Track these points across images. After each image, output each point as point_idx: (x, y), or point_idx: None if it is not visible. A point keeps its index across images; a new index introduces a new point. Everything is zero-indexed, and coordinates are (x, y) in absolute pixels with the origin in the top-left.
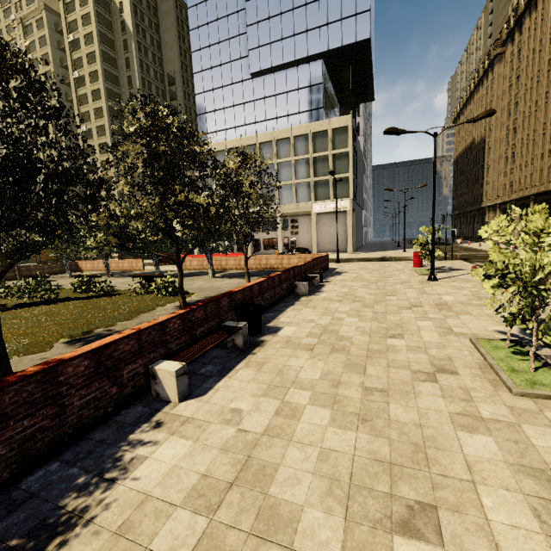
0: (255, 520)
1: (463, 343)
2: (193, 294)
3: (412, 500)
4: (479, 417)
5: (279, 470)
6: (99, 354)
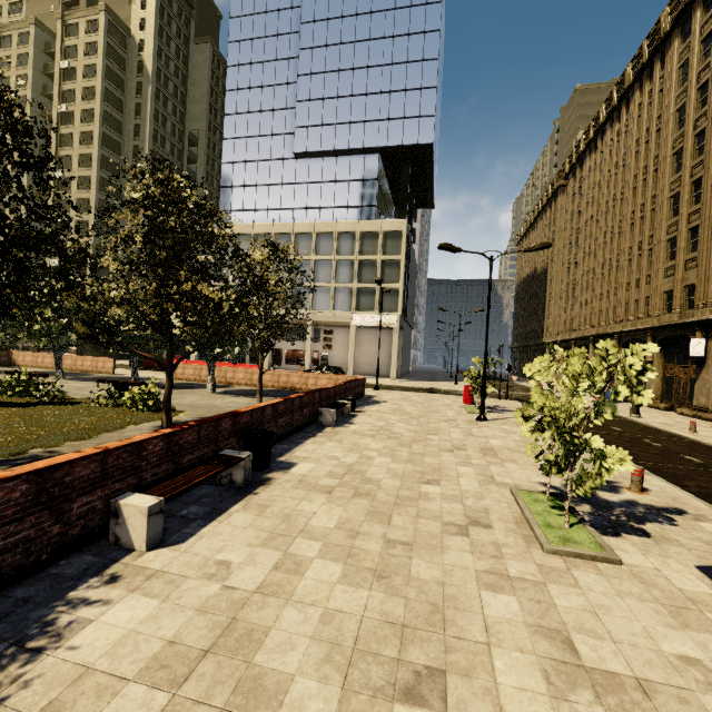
0: (232, 693)
1: (503, 494)
2: (182, 411)
3: (421, 665)
4: (506, 575)
5: (270, 634)
6: (45, 477)
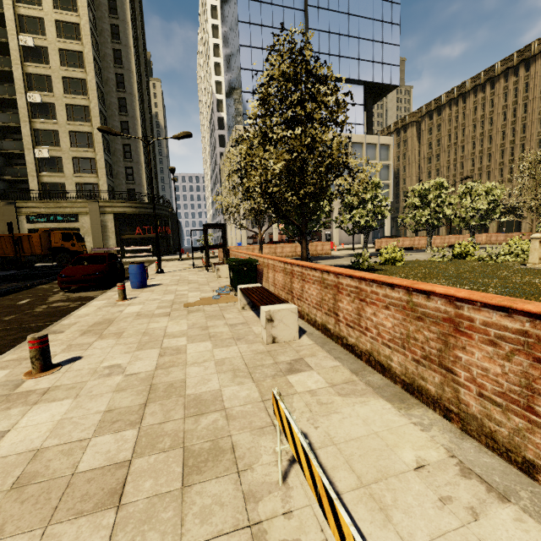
0: None
1: None
2: None
3: None
4: None
5: None
6: None
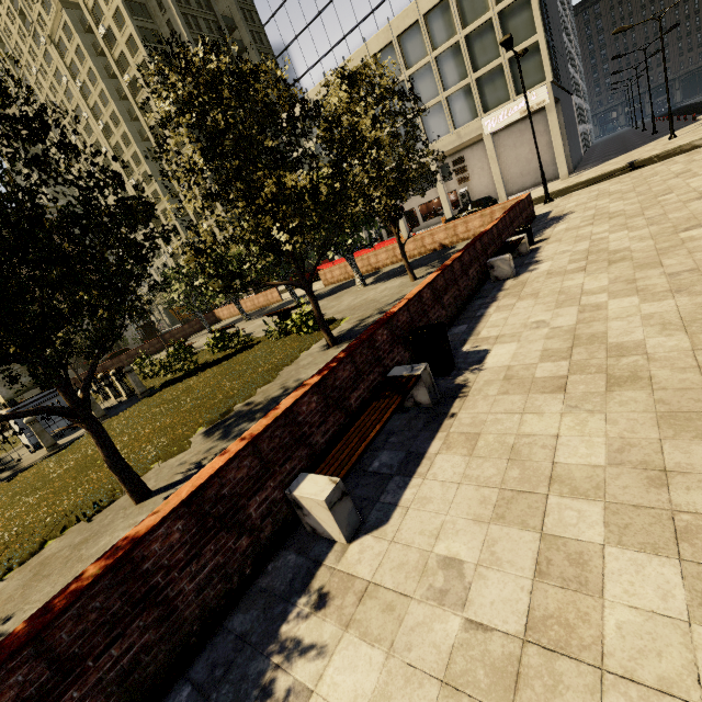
0: None
1: None
2: (342, 320)
3: None
4: None
5: None
6: (197, 503)
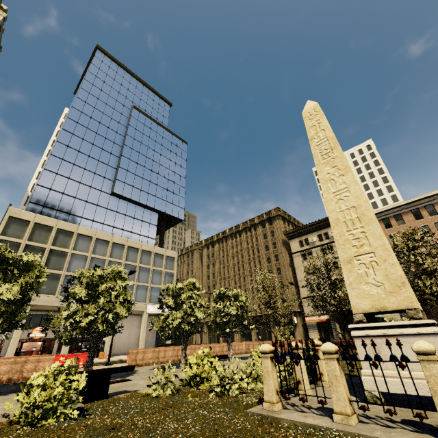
0: None
1: None
2: None
3: None
4: None
5: None
6: None
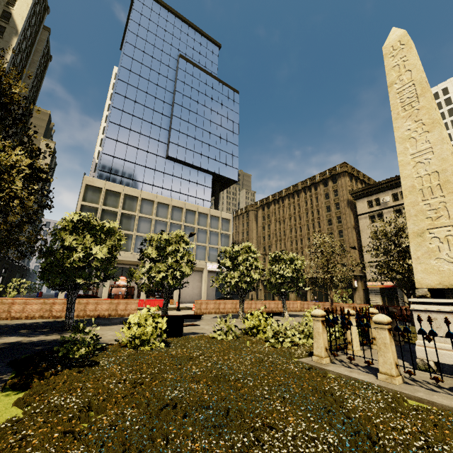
0: None
1: None
2: None
3: None
4: None
5: None
6: None
